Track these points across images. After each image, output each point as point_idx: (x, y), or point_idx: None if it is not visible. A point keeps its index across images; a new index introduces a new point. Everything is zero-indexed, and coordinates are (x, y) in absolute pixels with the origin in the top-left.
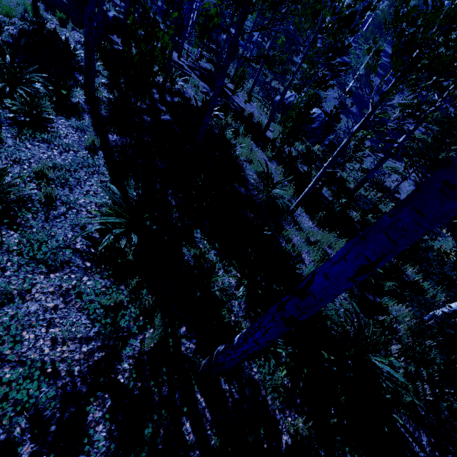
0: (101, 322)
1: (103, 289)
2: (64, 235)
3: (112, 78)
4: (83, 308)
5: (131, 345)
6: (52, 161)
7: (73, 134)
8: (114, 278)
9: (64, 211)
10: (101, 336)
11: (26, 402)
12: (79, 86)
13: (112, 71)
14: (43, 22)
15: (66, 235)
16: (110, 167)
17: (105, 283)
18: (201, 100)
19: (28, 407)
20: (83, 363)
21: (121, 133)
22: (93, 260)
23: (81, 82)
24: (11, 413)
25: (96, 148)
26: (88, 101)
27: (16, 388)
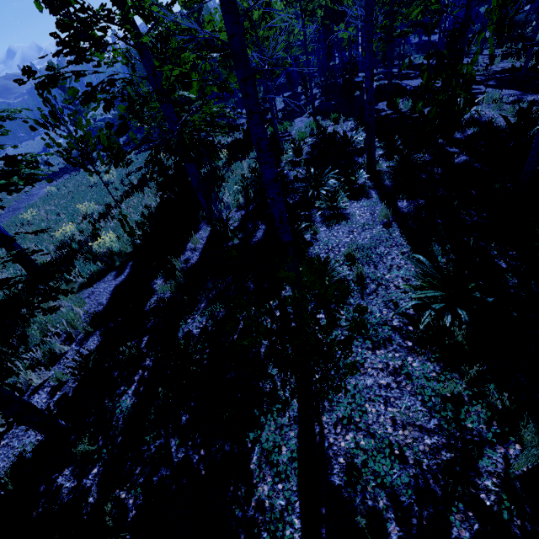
0: (439, 414)
1: (433, 374)
2: (379, 312)
3: (388, 146)
4: (414, 392)
5: (489, 457)
6: (355, 243)
7: (366, 213)
8: (442, 362)
9: (375, 288)
10: (446, 432)
11: (383, 477)
12: (360, 167)
13: (387, 139)
14: (325, 130)
15: (380, 311)
16: (407, 236)
17: (433, 368)
18: (511, 114)
19: (387, 483)
20: (432, 457)
21: (409, 197)
22: (413, 340)
23: (362, 163)
24: (372, 481)
25: (388, 220)
26: (371, 177)
27: (372, 458)
